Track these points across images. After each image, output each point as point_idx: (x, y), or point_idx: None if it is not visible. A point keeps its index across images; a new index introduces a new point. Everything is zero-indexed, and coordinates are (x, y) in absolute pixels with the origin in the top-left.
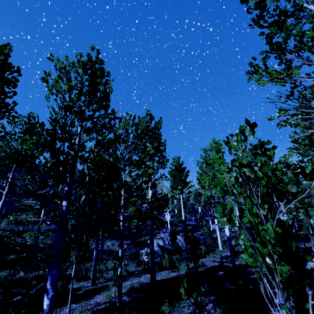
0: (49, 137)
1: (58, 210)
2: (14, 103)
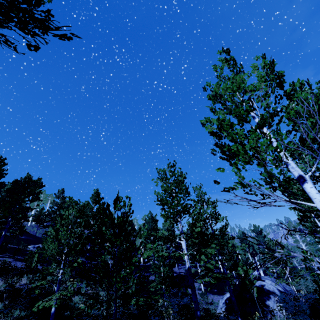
0: None
1: None
2: None
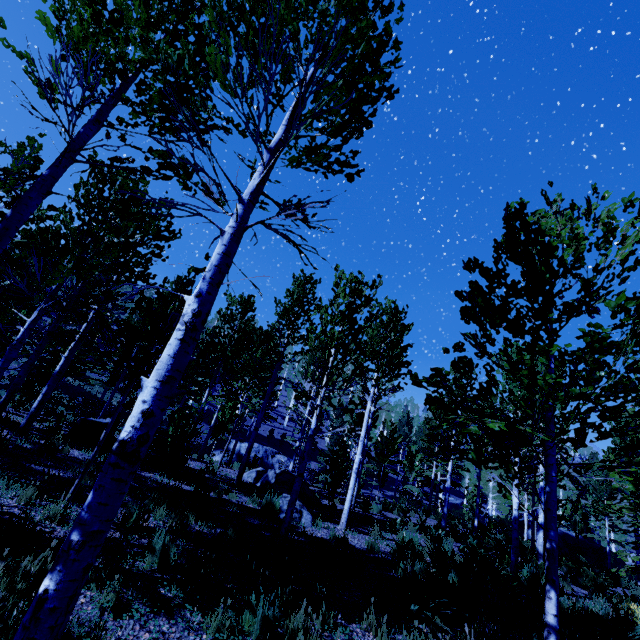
0: None
1: None
2: None
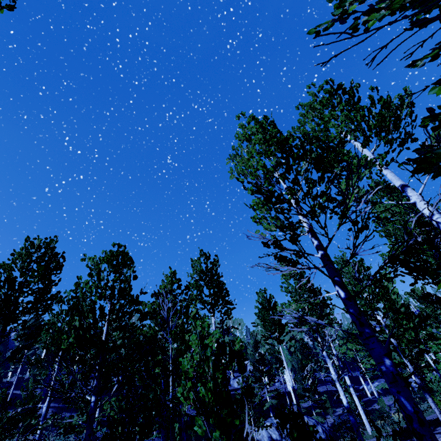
0: (77, 341)
1: (85, 408)
2: (59, 292)
